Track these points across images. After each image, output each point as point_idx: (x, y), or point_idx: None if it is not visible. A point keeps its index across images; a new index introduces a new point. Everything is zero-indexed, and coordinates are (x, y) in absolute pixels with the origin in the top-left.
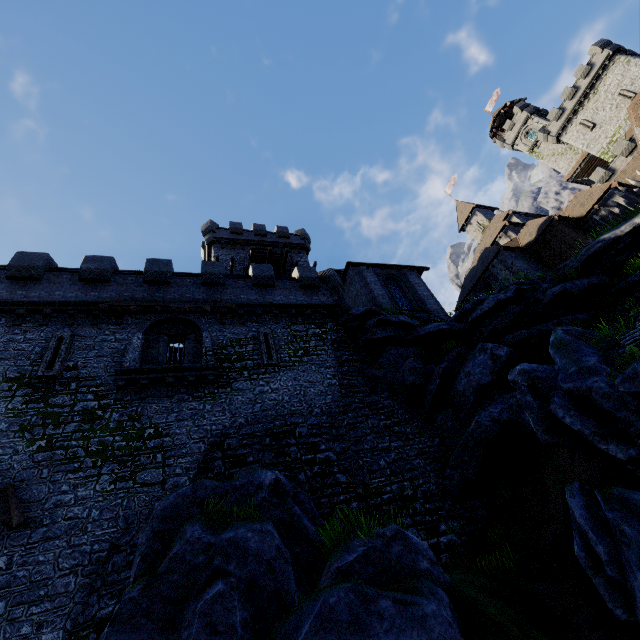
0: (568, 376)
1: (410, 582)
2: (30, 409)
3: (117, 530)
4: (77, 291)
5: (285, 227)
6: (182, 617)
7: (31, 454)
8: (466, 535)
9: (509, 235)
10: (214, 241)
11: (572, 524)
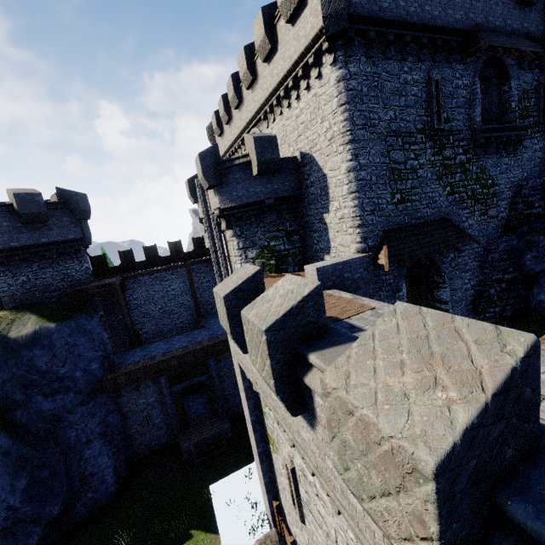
0: None
1: None
2: (436, 161)
3: (484, 242)
4: (439, 6)
5: None
6: None
7: (446, 197)
8: None
9: None
10: None
11: None
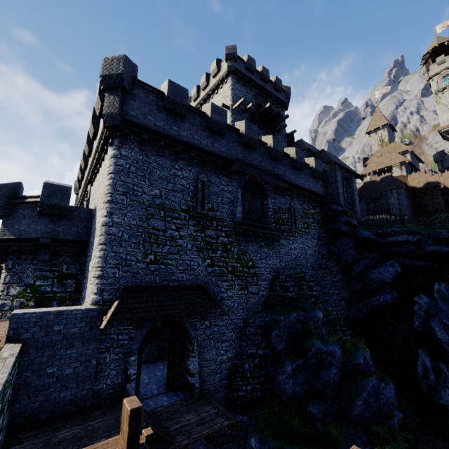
0: (448, 318)
1: (382, 375)
2: (198, 236)
3: (244, 314)
4: (207, 139)
5: (281, 80)
6: (320, 375)
7: (205, 267)
8: (352, 336)
9: (402, 168)
10: (234, 72)
11: (421, 363)
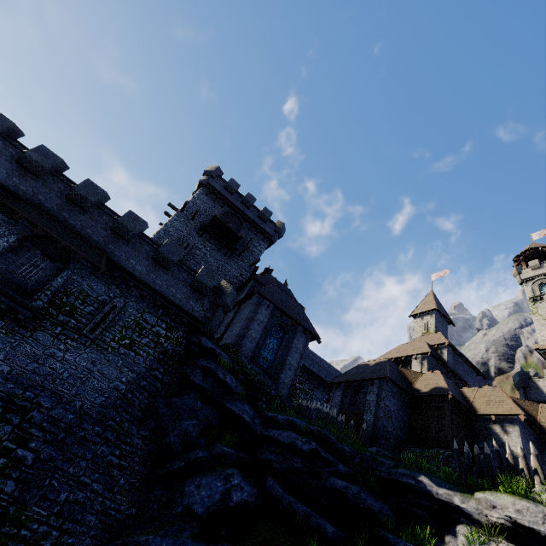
0: None
1: None
2: None
3: None
4: (5, 169)
5: (270, 212)
6: None
7: None
8: None
9: (423, 363)
10: (205, 185)
11: None
